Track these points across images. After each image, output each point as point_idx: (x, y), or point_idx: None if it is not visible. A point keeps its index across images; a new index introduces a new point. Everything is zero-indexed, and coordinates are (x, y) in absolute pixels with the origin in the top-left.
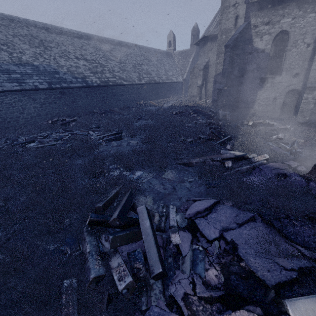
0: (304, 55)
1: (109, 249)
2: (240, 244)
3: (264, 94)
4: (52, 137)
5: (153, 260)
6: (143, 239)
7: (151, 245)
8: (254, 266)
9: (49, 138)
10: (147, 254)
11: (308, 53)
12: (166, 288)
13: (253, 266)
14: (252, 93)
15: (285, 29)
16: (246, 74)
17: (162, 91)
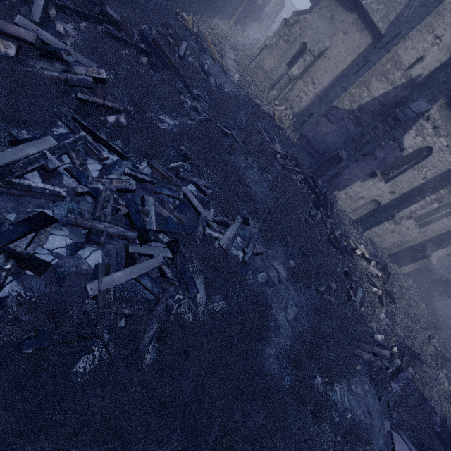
0: (414, 183)
1: None
2: None
3: (360, 187)
4: (108, 206)
5: None
6: None
7: None
8: None
9: (103, 210)
10: None
11: (417, 184)
12: None
13: None
14: (353, 178)
15: (434, 148)
16: (369, 156)
17: (217, 0)
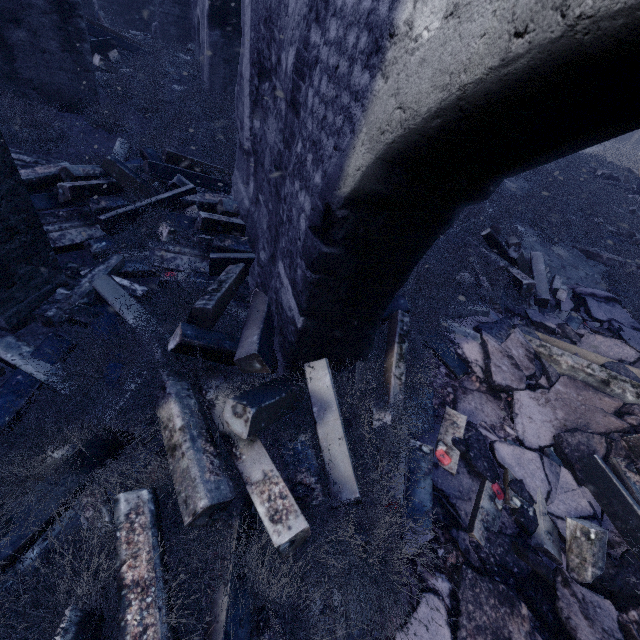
0: None
1: (516, 258)
2: (626, 334)
3: None
4: None
5: (542, 290)
6: (534, 275)
7: (543, 282)
8: (633, 345)
9: None
10: (537, 285)
11: None
12: (541, 313)
13: (633, 345)
14: None
15: None
16: None
17: None
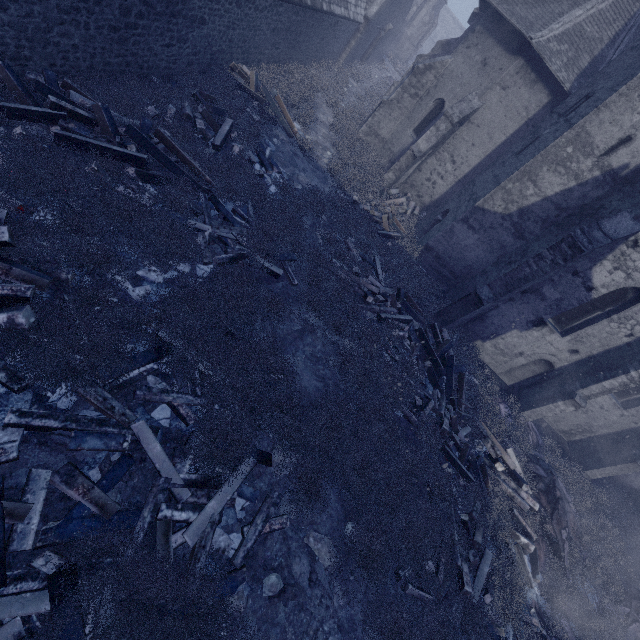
0: (611, 341)
1: None
2: None
3: (518, 338)
4: None
5: None
6: None
7: None
8: None
9: None
10: None
11: (617, 343)
12: None
13: None
14: (505, 324)
15: None
16: (532, 295)
17: (309, 38)
